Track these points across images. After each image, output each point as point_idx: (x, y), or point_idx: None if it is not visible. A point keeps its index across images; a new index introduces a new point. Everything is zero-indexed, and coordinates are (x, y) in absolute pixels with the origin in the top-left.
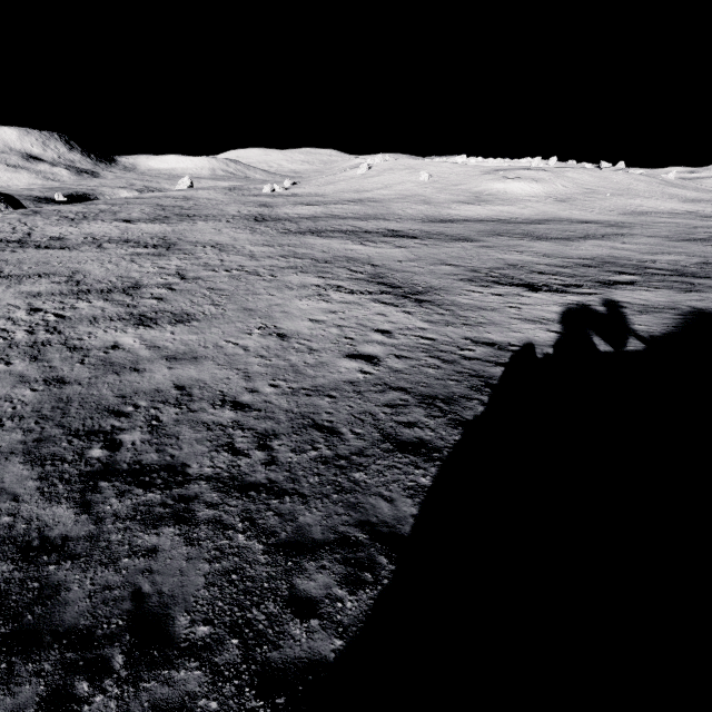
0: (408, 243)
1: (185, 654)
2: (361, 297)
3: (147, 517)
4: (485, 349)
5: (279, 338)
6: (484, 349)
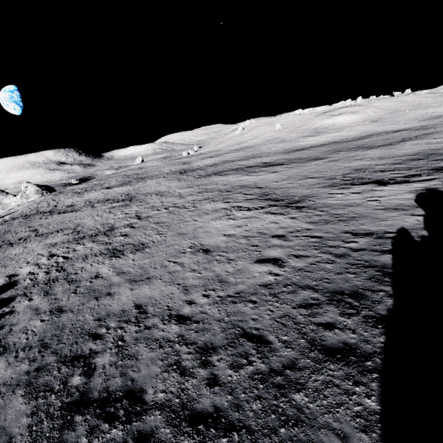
0: (278, 168)
1: None
2: (256, 212)
3: None
4: (366, 240)
5: (205, 253)
6: (365, 240)
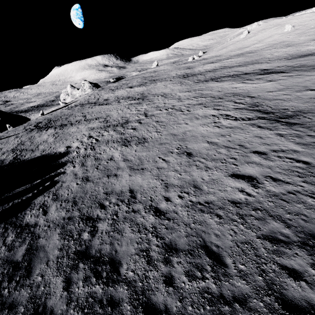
0: (276, 76)
1: None
2: (242, 123)
3: (89, 313)
4: None
5: (188, 156)
6: None
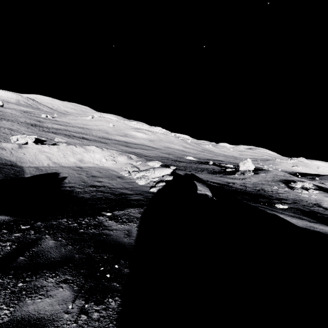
0: (85, 140)
1: None
2: None
3: None
4: None
5: None
6: None
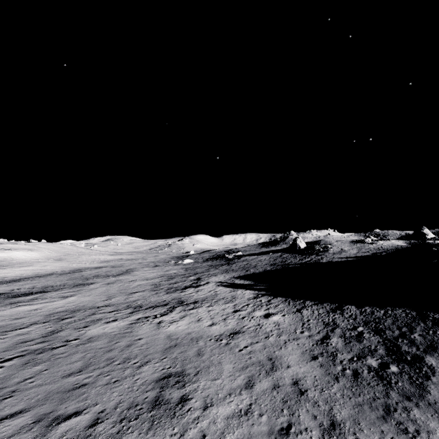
0: (58, 294)
1: (436, 322)
2: (177, 313)
3: (411, 341)
4: (261, 298)
5: (240, 333)
6: (261, 298)
